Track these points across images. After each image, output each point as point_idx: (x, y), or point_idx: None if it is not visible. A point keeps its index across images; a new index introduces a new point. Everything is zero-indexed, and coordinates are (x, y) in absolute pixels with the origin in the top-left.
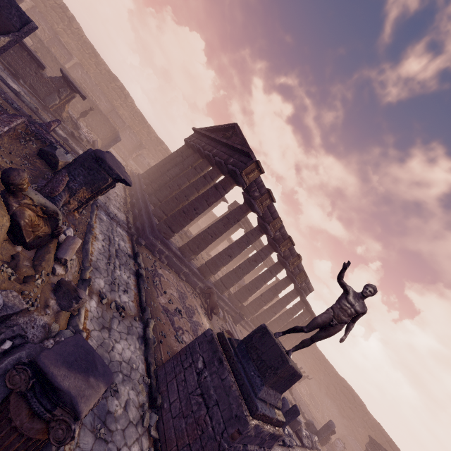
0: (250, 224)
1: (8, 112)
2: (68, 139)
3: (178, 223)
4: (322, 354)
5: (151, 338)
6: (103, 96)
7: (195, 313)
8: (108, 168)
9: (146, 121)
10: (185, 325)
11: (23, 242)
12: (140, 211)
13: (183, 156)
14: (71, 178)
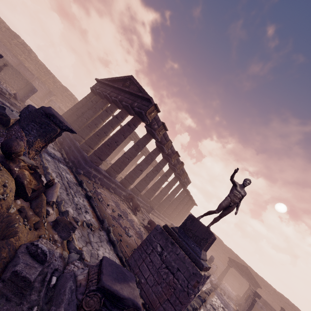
0: None
1: None
2: None
3: (105, 154)
4: None
5: (115, 240)
6: (8, 52)
7: (128, 213)
8: (59, 122)
9: (50, 72)
10: (127, 224)
11: (25, 196)
12: (70, 147)
13: (93, 101)
14: (26, 133)
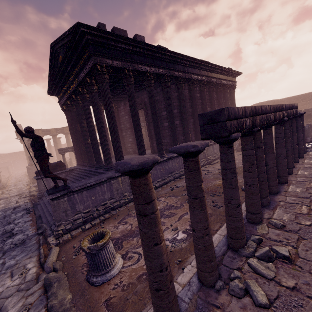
0: None
1: None
2: None
3: None
4: None
5: None
6: None
7: None
8: None
9: (16, 152)
10: None
11: None
12: None
13: None
14: None
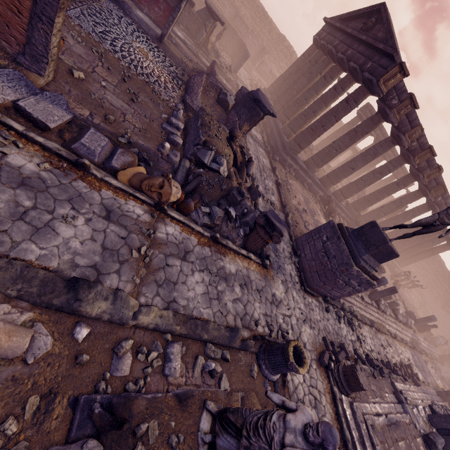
0: (383, 130)
1: (190, 67)
2: (217, 73)
3: (306, 141)
4: (449, 273)
5: (290, 223)
6: (226, 1)
7: (316, 214)
8: (263, 107)
9: (267, 16)
10: (309, 220)
11: (236, 165)
12: (271, 130)
13: (311, 61)
14: (238, 117)
